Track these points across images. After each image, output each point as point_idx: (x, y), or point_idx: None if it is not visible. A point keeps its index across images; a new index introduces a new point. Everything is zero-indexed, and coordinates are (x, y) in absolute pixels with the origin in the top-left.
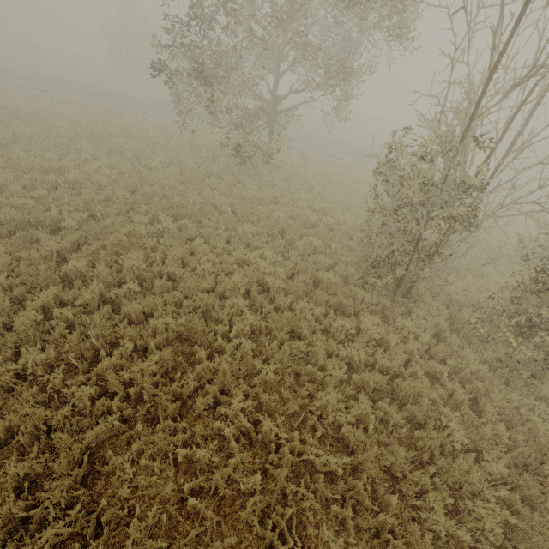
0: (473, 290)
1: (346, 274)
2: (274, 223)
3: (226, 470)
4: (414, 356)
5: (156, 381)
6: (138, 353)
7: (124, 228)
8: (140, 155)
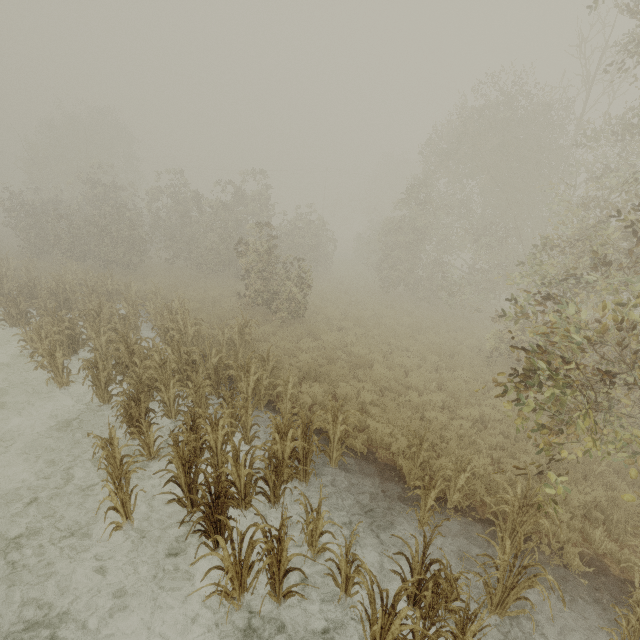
0: None
1: None
2: None
3: None
4: None
5: None
6: None
7: None
8: None
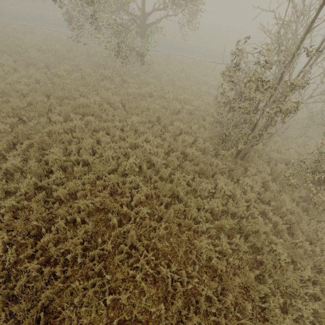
0: (283, 149)
1: (203, 147)
2: (152, 113)
3: (140, 304)
4: (251, 201)
5: (85, 245)
6: (69, 224)
7: (45, 129)
8: (50, 65)
